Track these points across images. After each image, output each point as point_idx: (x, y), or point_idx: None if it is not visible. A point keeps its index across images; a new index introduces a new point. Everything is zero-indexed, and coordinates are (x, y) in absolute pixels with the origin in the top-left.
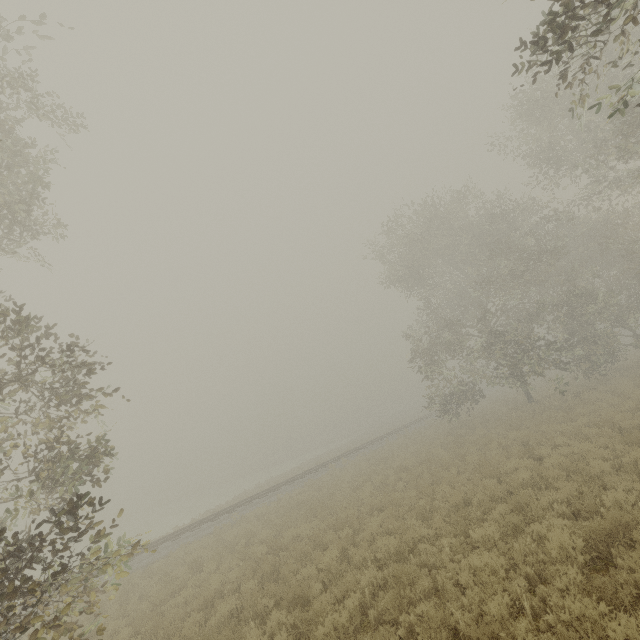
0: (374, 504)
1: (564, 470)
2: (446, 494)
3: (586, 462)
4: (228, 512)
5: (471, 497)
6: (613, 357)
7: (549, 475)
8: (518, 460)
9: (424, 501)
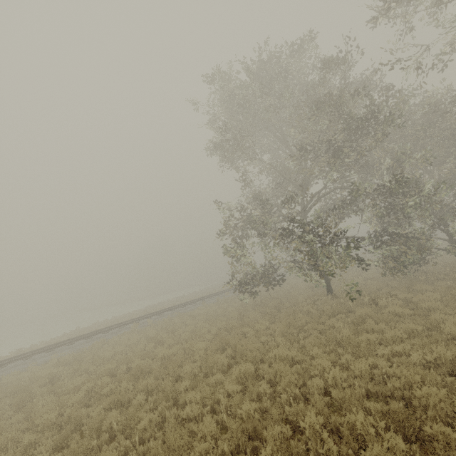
0: None
1: None
2: None
3: None
4: None
5: None
6: (423, 260)
7: None
8: None
9: None
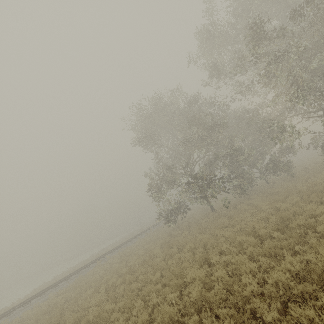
0: (89, 320)
1: (225, 285)
2: (139, 313)
3: (240, 272)
4: (5, 316)
5: (156, 316)
6: (251, 184)
7: (213, 298)
8: (196, 270)
9: (119, 323)
